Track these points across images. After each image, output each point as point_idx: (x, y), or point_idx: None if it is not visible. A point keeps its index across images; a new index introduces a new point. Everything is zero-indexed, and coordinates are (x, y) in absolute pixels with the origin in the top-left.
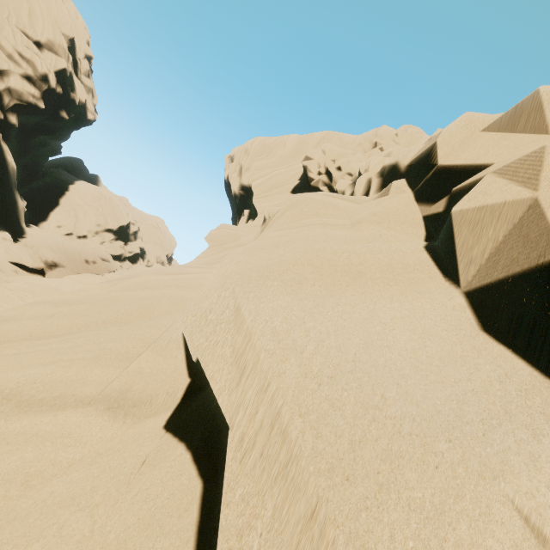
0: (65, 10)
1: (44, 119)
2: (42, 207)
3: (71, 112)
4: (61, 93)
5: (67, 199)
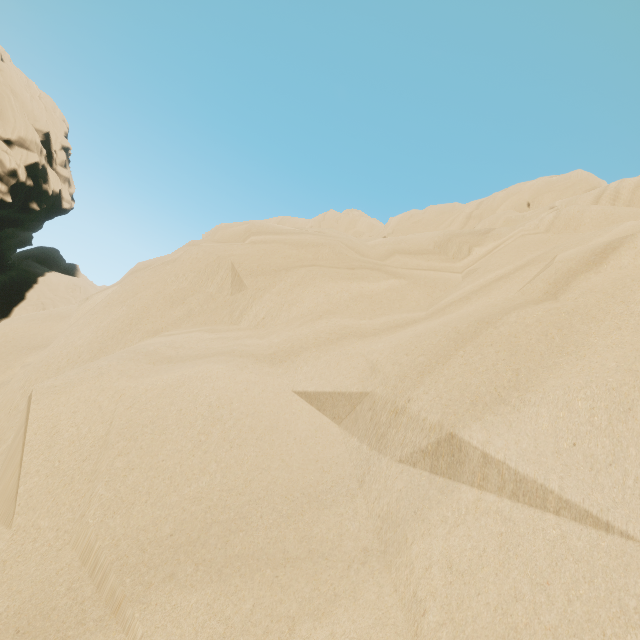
0: (42, 106)
1: (11, 211)
2: (5, 303)
3: (43, 203)
4: (32, 185)
5: (35, 293)
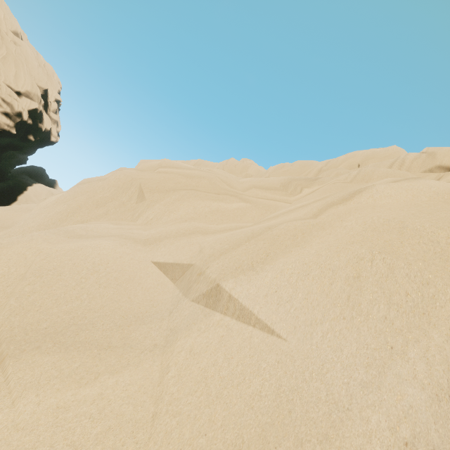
0: (45, 71)
1: (15, 140)
2: (2, 202)
3: (38, 136)
4: (31, 123)
5: (24, 197)
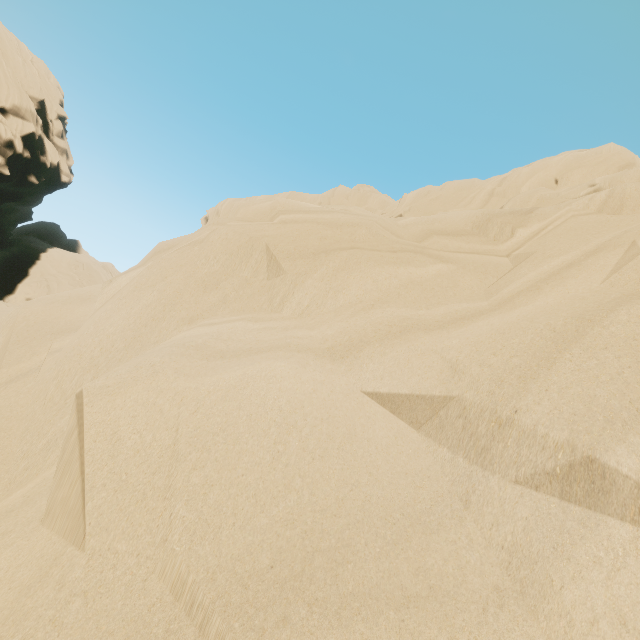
0: (35, 71)
1: (10, 185)
2: (8, 279)
3: (42, 176)
4: (29, 157)
5: (38, 269)
